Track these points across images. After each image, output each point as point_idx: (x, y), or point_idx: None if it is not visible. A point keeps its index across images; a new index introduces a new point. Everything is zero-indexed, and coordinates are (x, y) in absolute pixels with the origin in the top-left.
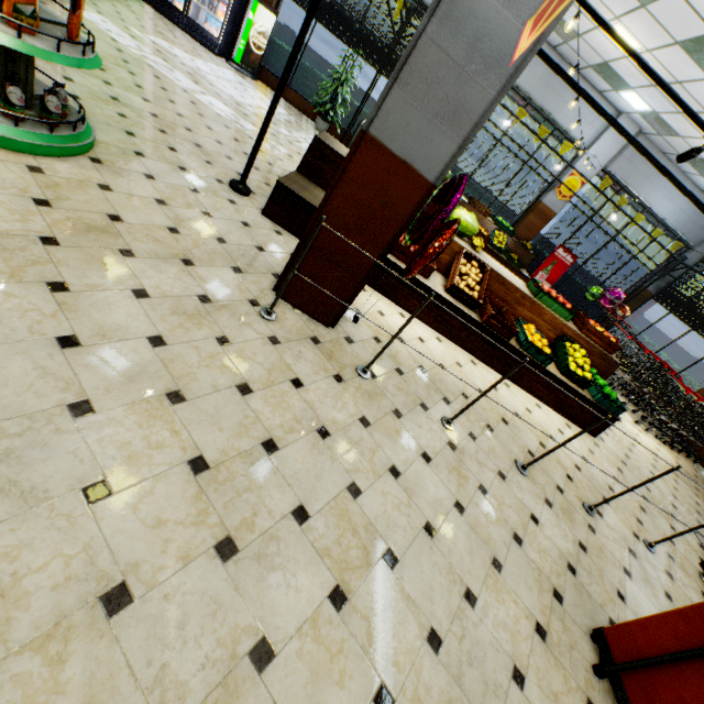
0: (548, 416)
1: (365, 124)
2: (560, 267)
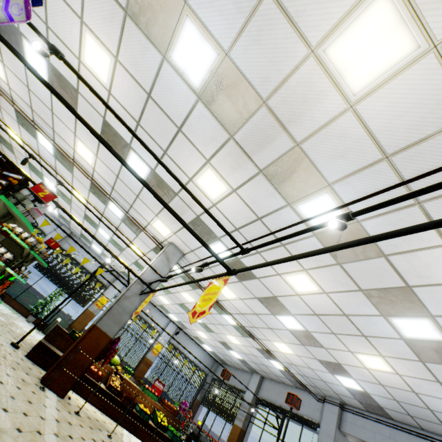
0: None
1: (96, 323)
2: (158, 392)
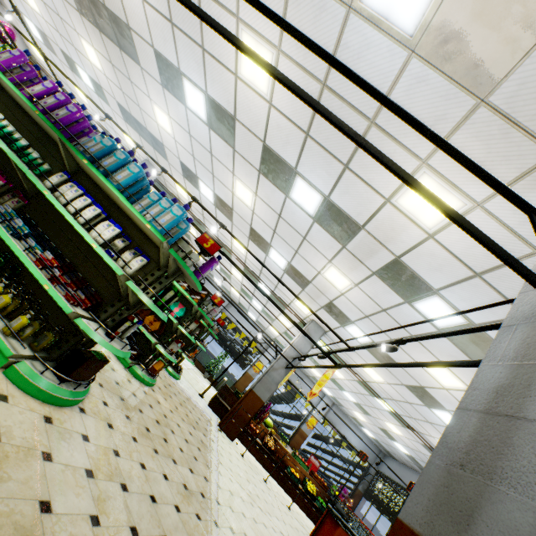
0: (302, 512)
1: (252, 388)
2: (314, 468)
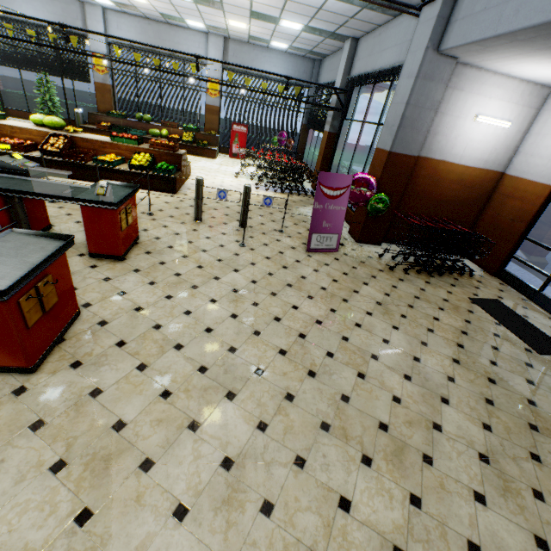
0: None
1: None
2: (242, 136)
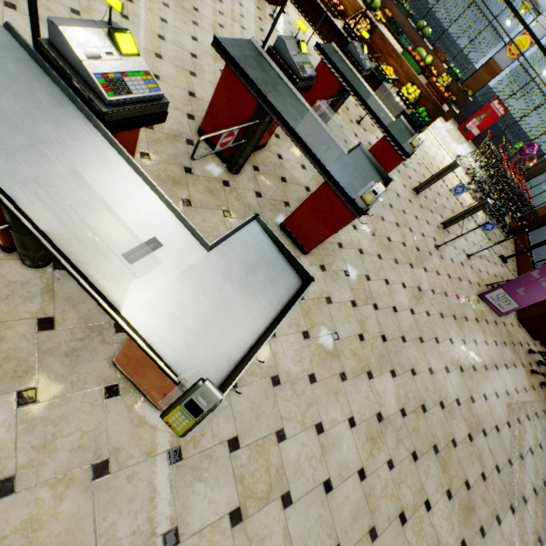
0: None
1: None
2: (491, 117)
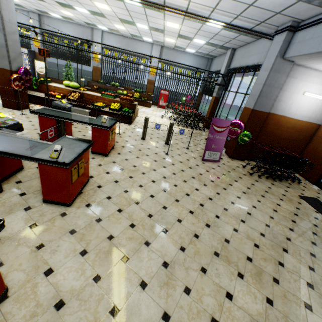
0: None
1: None
2: (166, 96)
